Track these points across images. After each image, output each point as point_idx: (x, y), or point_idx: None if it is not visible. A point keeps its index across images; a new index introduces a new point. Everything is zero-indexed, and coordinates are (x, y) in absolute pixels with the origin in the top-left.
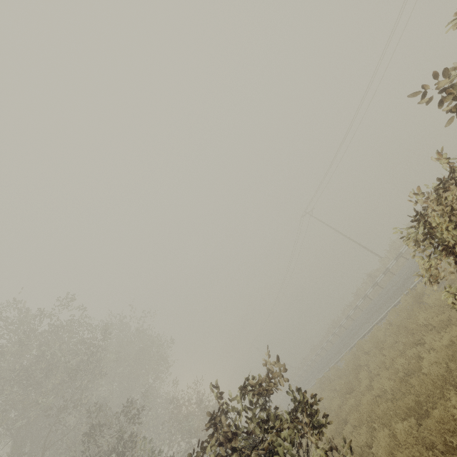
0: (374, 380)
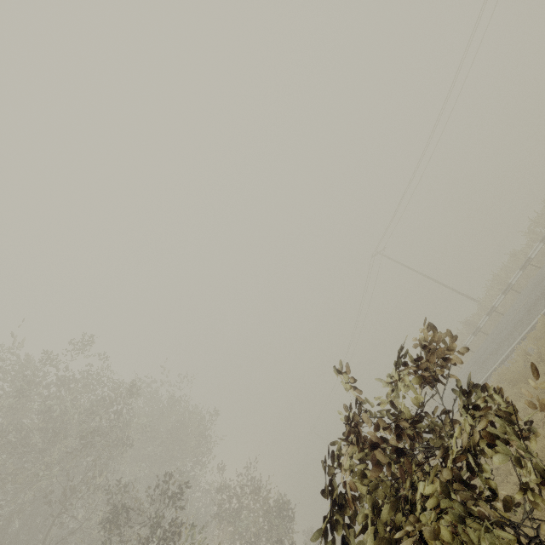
0: (533, 418)
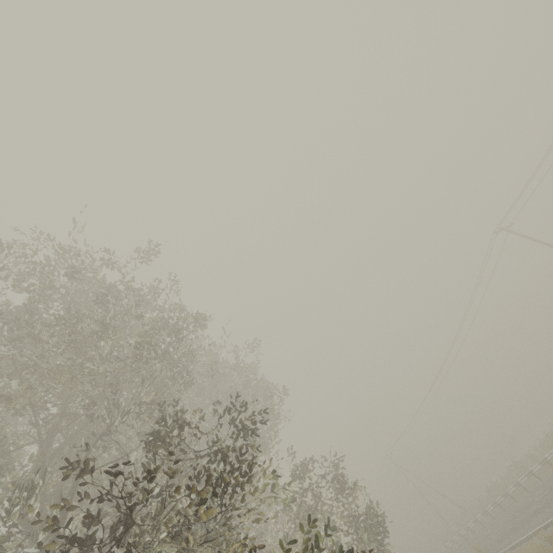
0: None
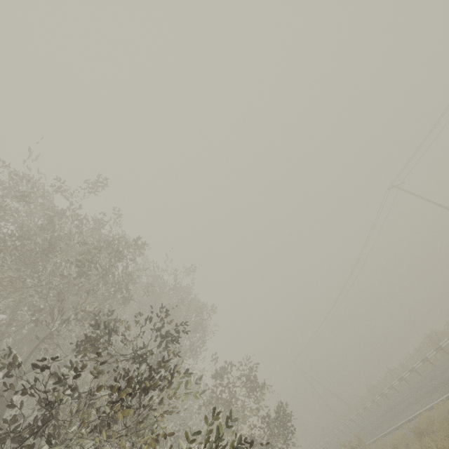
0: None
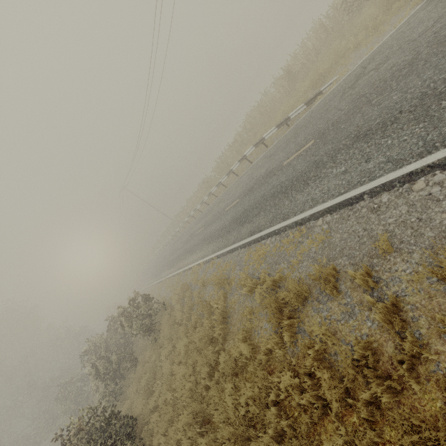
0: None
